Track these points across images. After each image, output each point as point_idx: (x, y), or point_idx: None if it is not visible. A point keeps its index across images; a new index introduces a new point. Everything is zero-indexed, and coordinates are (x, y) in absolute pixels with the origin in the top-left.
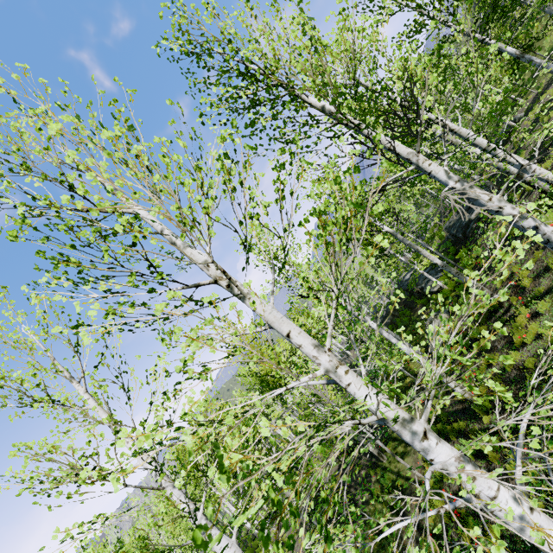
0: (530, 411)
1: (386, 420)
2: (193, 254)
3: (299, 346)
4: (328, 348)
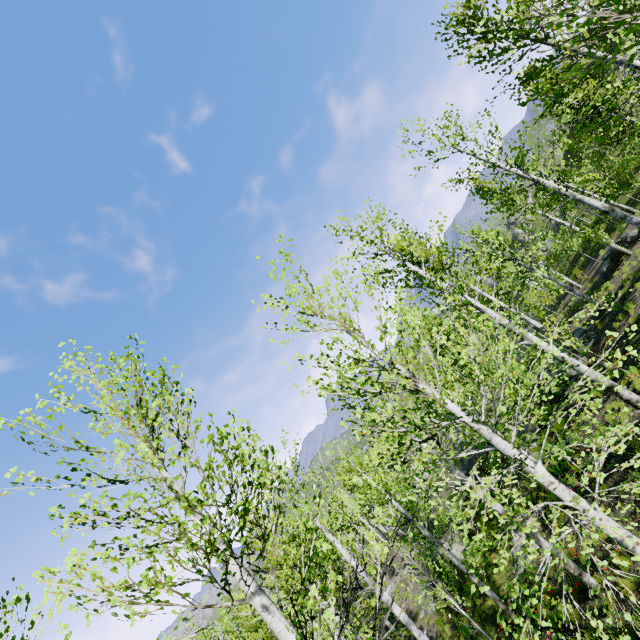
0: None
1: None
2: None
3: None
4: None
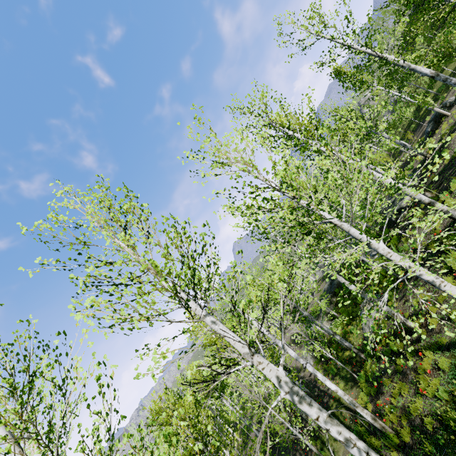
0: None
1: None
2: None
3: None
4: None
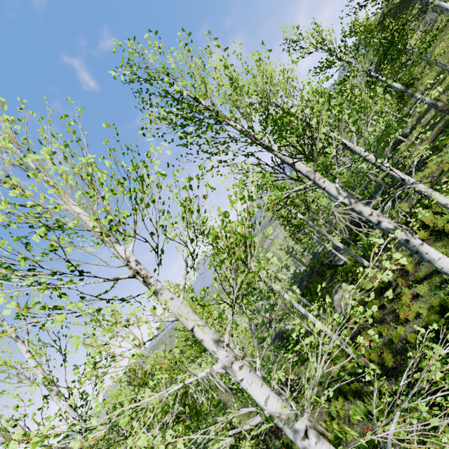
0: (397, 417)
1: (272, 417)
2: (117, 250)
3: (201, 340)
4: (226, 344)
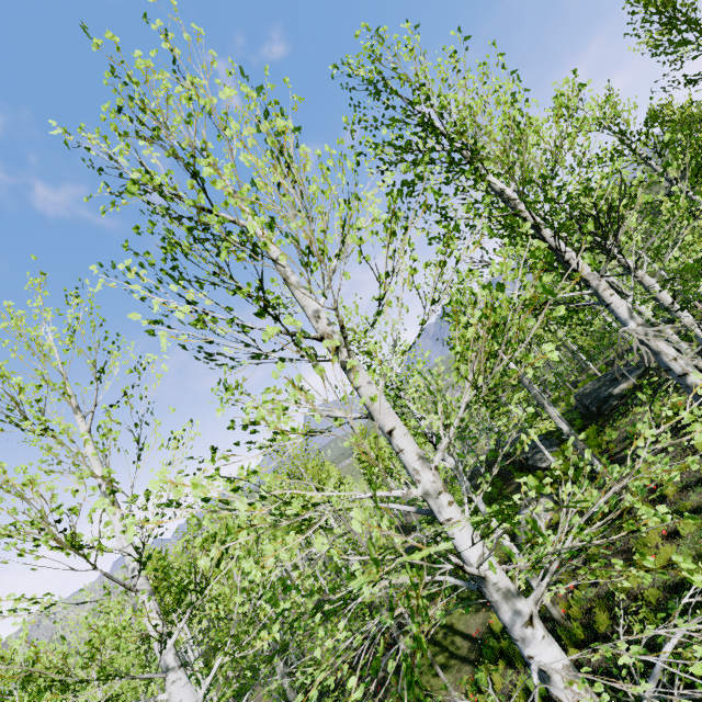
0: (679, 634)
1: (485, 582)
2: (305, 297)
3: (400, 450)
4: (436, 465)
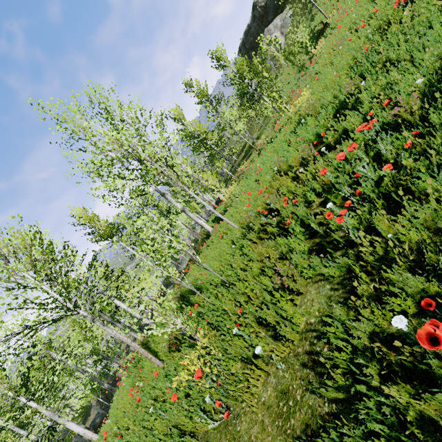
0: None
1: None
2: None
3: None
4: None
